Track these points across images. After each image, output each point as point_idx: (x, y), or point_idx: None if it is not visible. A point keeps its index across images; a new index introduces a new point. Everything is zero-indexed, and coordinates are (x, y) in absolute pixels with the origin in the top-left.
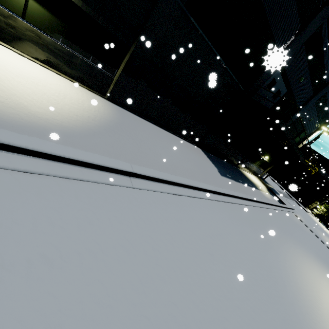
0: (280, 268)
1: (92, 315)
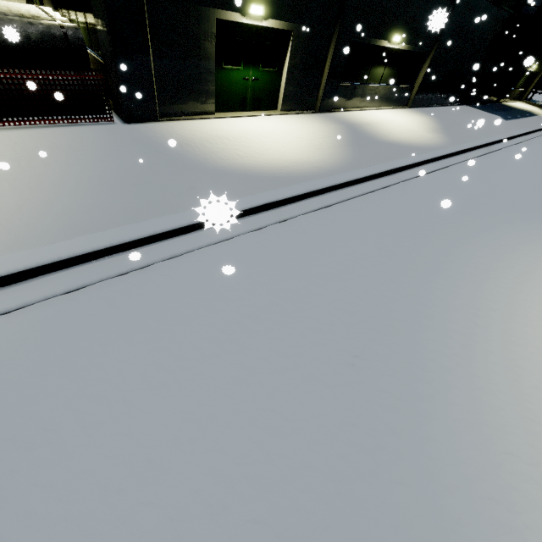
0: None
1: None
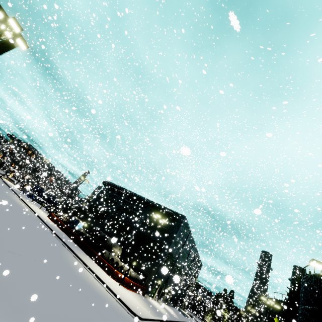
0: None
1: None
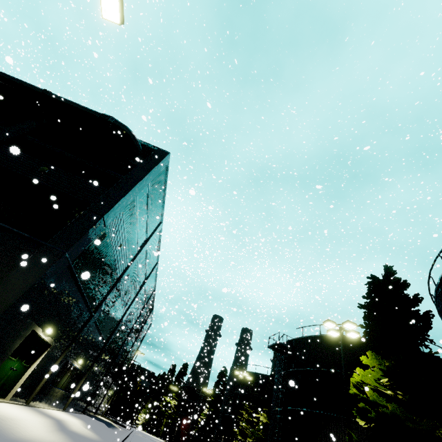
0: None
1: None
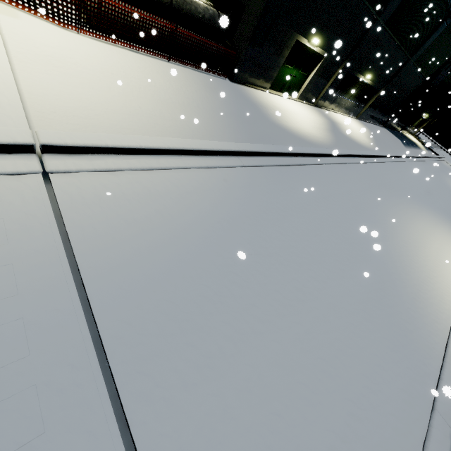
0: (448, 184)
1: (425, 183)
